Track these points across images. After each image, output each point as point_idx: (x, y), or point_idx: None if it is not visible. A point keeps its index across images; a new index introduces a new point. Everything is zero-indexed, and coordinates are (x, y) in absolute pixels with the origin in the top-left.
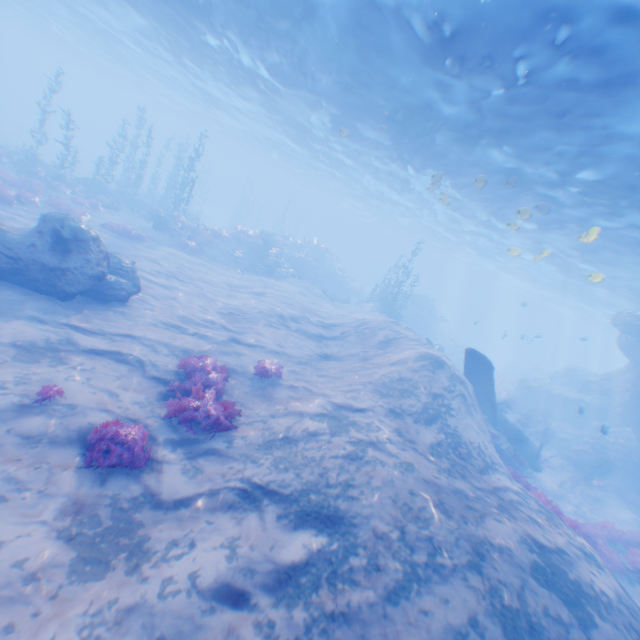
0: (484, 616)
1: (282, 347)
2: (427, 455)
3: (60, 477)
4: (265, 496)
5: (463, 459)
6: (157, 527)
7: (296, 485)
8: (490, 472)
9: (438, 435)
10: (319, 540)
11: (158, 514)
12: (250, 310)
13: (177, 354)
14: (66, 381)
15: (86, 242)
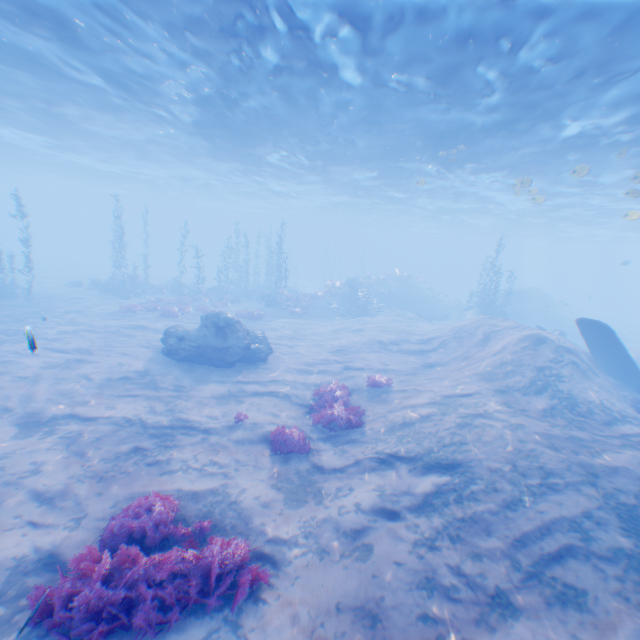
0: (596, 509)
1: (387, 365)
2: (539, 417)
3: (262, 460)
4: (395, 459)
5: (583, 416)
6: (326, 482)
7: (418, 450)
8: (619, 424)
9: (550, 401)
10: (443, 479)
11: (324, 476)
12: (354, 344)
13: (308, 385)
14: (247, 411)
15: (232, 324)
